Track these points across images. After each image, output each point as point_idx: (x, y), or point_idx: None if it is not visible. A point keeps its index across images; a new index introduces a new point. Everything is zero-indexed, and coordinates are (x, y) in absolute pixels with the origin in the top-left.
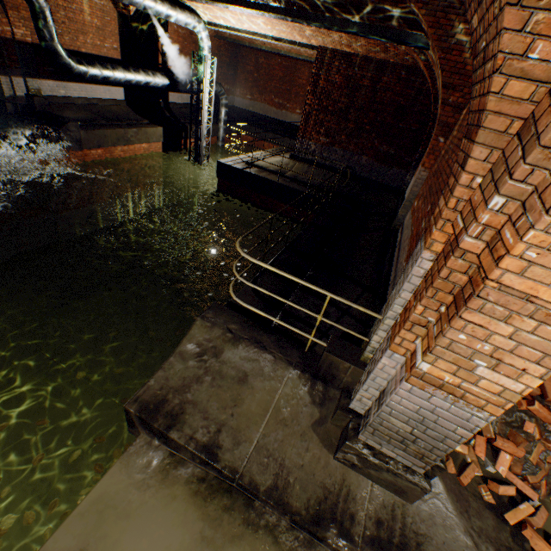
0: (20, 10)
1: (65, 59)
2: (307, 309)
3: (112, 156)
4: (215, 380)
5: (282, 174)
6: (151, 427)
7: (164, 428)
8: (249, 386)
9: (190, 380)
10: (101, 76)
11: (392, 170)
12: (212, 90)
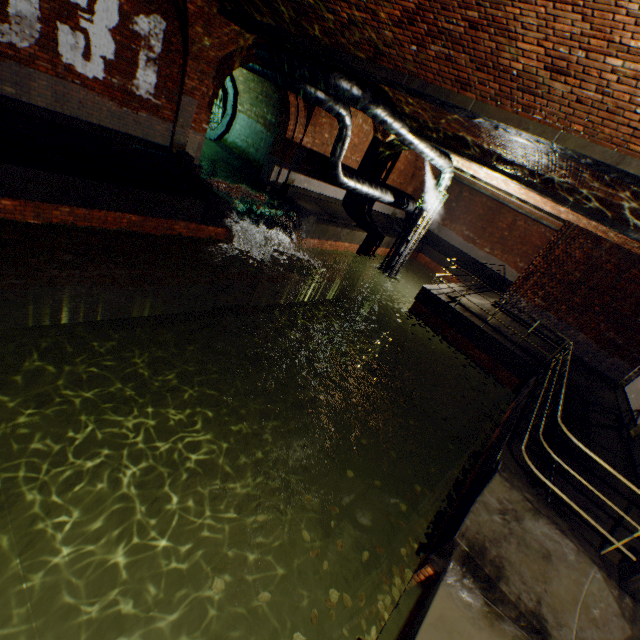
0: (316, 126)
1: (339, 172)
2: (573, 500)
3: (321, 247)
4: (520, 545)
5: (485, 320)
6: (475, 568)
7: (493, 575)
8: (553, 566)
9: (498, 534)
10: (353, 187)
11: (612, 358)
12: (431, 219)
